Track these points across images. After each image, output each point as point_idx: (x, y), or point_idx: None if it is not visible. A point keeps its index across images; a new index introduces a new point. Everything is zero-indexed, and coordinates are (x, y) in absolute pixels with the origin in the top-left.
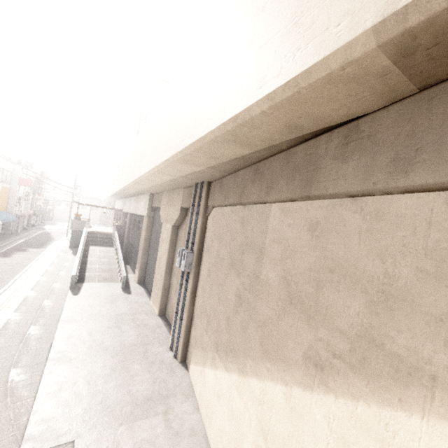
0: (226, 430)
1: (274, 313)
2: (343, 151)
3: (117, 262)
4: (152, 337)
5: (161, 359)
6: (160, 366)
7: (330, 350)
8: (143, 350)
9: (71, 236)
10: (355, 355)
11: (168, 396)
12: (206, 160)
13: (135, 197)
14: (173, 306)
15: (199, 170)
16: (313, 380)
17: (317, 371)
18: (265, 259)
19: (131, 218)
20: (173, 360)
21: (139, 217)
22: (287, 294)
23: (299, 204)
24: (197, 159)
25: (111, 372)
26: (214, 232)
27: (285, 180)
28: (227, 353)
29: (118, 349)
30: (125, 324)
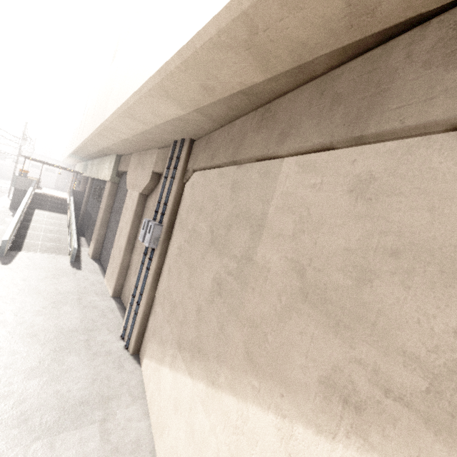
0: (181, 452)
1: (272, 310)
2: (451, 49)
3: (69, 231)
4: (101, 322)
5: (108, 350)
6: (105, 358)
7: (379, 382)
8: (85, 337)
9: (13, 195)
10: (442, 402)
11: (110, 398)
12: (195, 93)
13: (99, 159)
14: (131, 288)
15: (182, 115)
16: (337, 423)
17: (347, 410)
18: (265, 234)
19: (92, 183)
20: (124, 351)
21: (102, 183)
22: (299, 285)
23: (335, 154)
24: (181, 88)
25: (36, 365)
26: (192, 201)
27: (316, 119)
28: (194, 354)
29: (52, 335)
30: (67, 304)
